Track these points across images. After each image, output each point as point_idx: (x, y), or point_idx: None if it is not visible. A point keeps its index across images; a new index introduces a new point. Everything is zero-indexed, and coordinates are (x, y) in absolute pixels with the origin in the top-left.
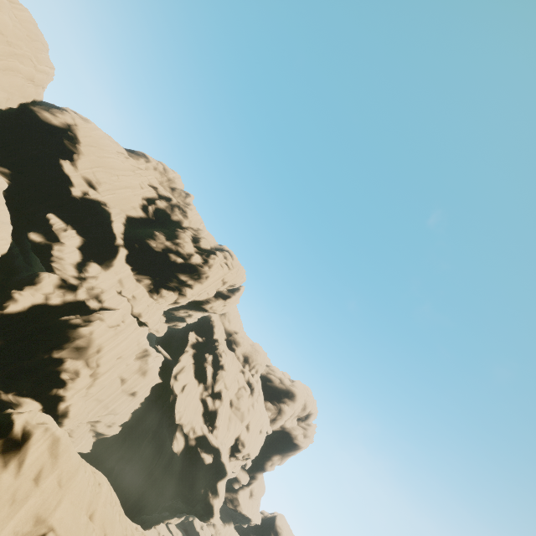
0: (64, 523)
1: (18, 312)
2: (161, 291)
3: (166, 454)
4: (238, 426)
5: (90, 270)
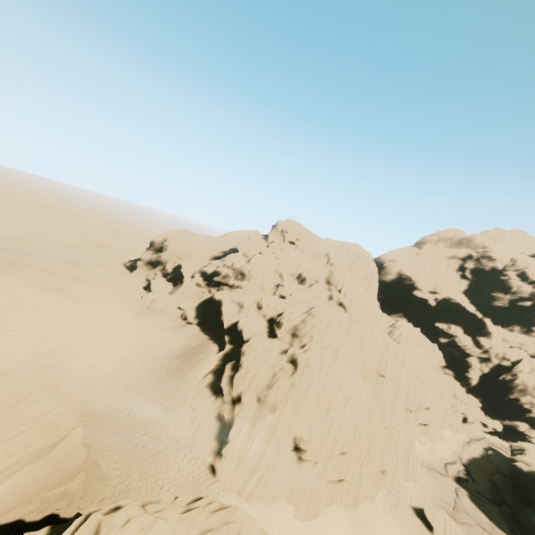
0: None
1: (477, 383)
2: (532, 329)
3: None
4: None
5: (484, 345)
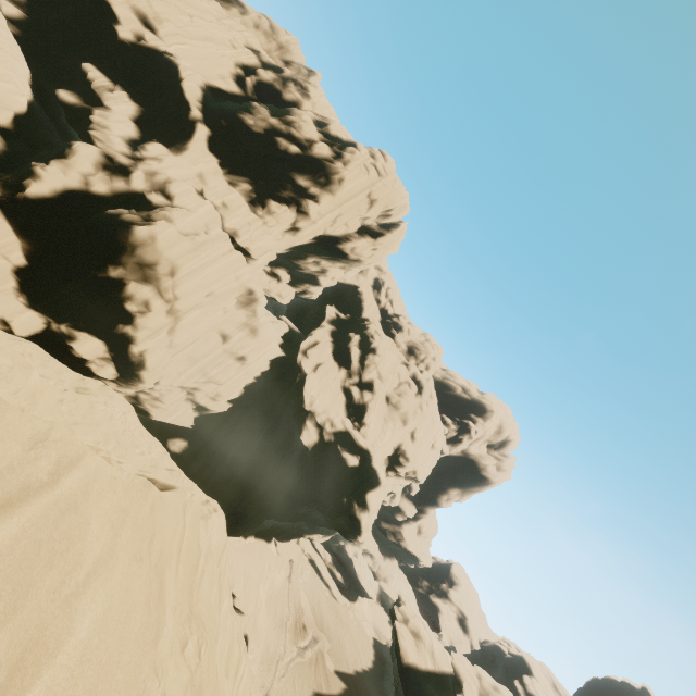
0: None
1: (46, 198)
2: (268, 202)
3: (295, 449)
4: (398, 430)
5: (148, 148)
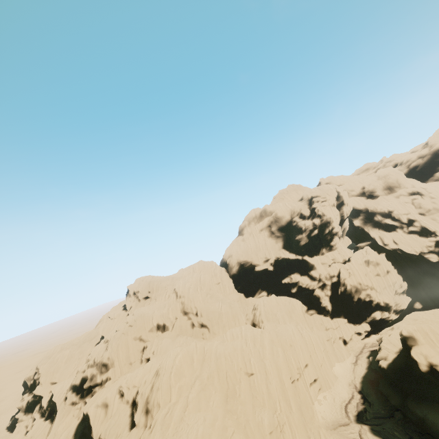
0: None
1: (331, 307)
2: (331, 245)
3: (435, 264)
4: None
5: (315, 276)
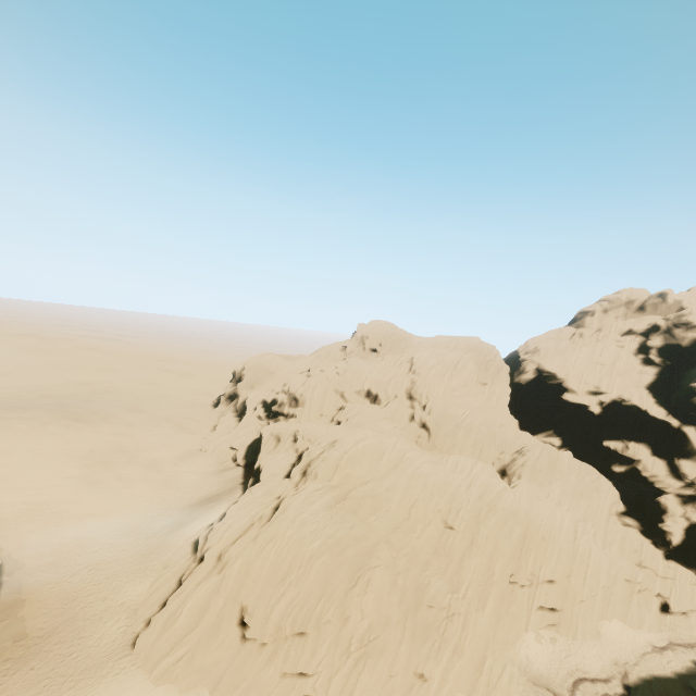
0: None
1: (682, 541)
2: None
3: None
4: None
5: (687, 473)
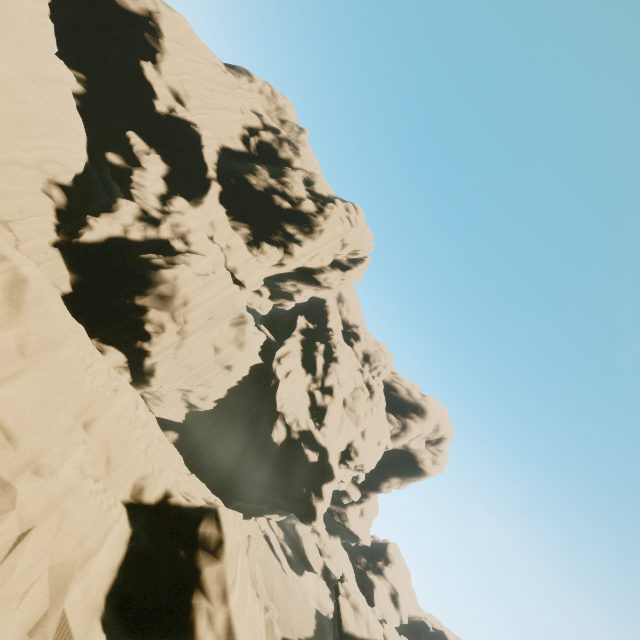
0: (17, 408)
1: (95, 243)
2: (262, 244)
3: (265, 443)
4: (351, 430)
5: (175, 204)
